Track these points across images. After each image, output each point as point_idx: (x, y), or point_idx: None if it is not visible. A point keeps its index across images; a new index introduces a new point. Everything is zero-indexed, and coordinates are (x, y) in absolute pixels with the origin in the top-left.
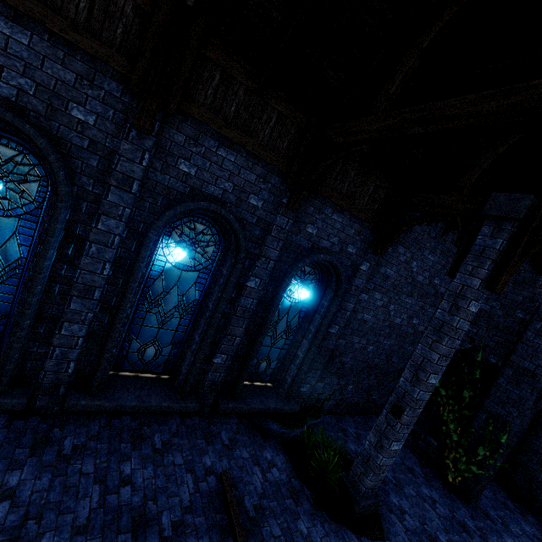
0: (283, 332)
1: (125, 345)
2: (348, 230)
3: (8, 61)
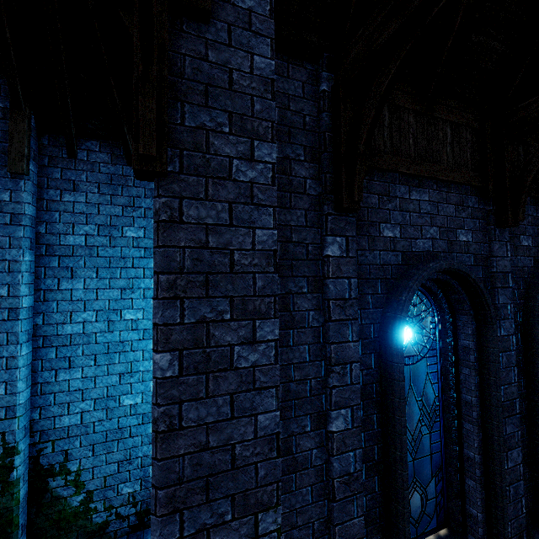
0: None
1: None
2: None
3: (422, 220)
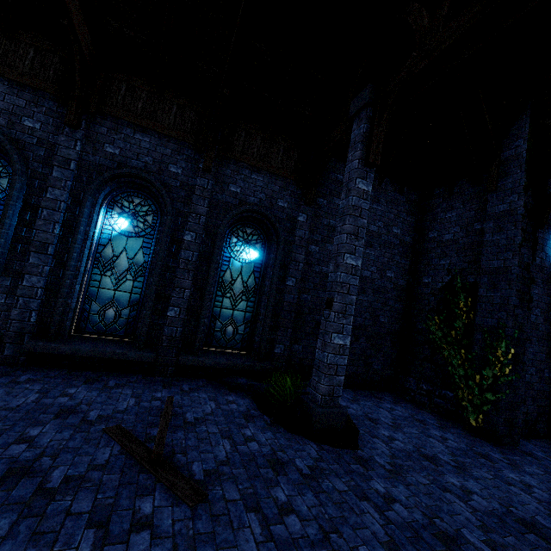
0: (242, 294)
1: (86, 308)
2: (272, 187)
3: None
